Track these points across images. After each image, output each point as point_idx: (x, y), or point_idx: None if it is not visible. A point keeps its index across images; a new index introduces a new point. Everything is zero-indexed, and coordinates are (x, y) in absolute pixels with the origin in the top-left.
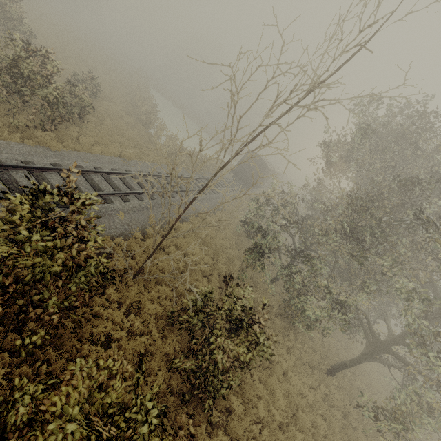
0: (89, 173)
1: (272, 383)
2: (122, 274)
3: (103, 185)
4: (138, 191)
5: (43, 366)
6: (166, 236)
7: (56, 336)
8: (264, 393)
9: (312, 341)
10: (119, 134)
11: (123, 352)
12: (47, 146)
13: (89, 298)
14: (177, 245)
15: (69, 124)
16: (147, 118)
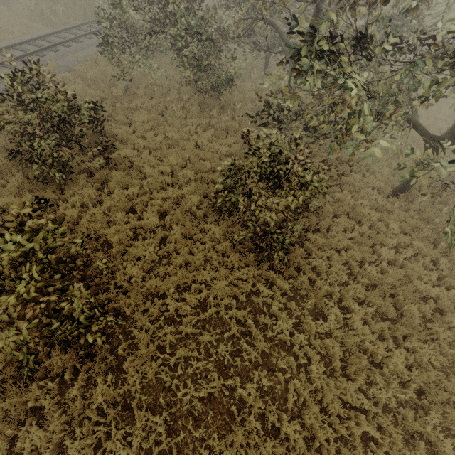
0: None
1: (171, 153)
2: None
3: None
4: None
5: None
6: None
7: None
8: (155, 161)
9: None
10: None
11: None
12: None
13: None
14: None
15: None
16: None
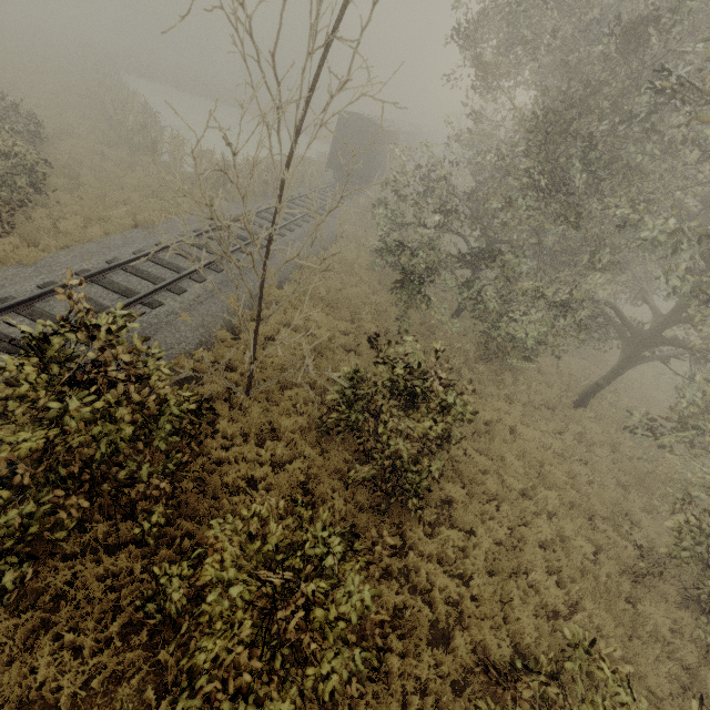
0: (104, 276)
1: (497, 449)
2: (230, 397)
3: (133, 284)
4: (192, 269)
5: (185, 543)
6: (258, 318)
7: (181, 505)
8: (489, 464)
9: (543, 374)
10: (115, 188)
11: (277, 489)
12: (18, 262)
13: (198, 445)
14: (290, 325)
15: (28, 210)
16: (144, 137)
